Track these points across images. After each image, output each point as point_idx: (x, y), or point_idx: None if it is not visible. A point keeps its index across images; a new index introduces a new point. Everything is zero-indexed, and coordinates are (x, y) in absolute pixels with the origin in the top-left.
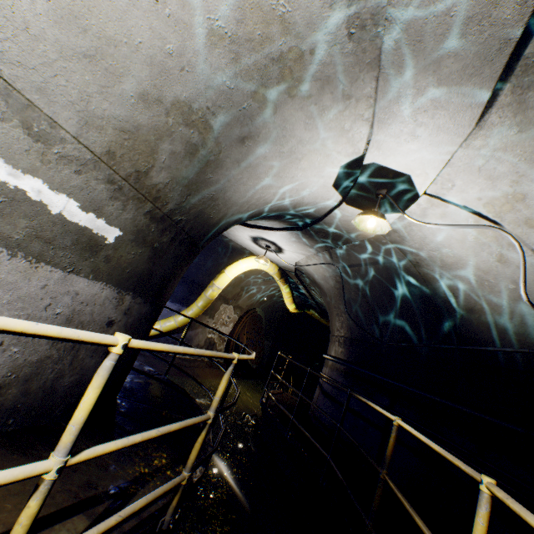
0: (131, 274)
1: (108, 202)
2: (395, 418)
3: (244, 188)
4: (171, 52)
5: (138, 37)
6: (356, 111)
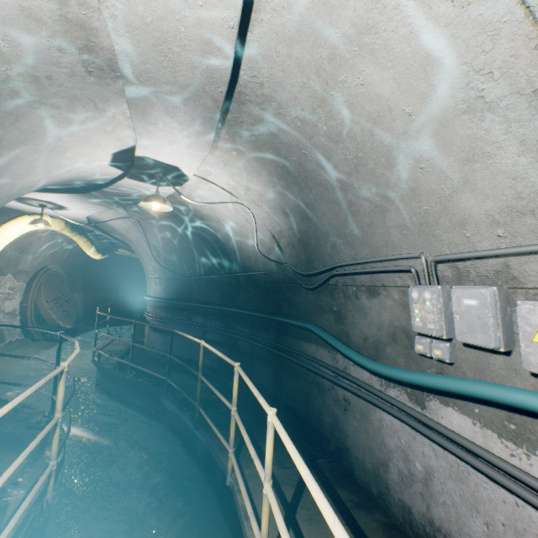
0: None
1: None
2: (201, 342)
3: None
4: None
5: None
6: (116, 120)
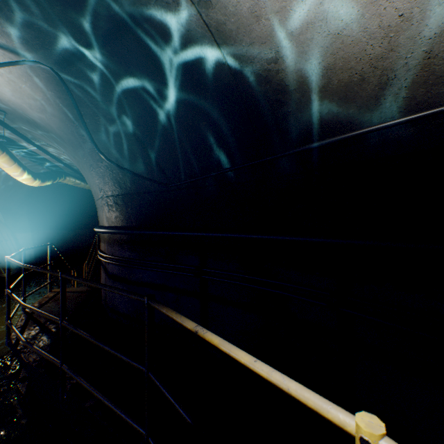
0: None
1: None
2: (368, 439)
3: None
4: None
5: None
6: None
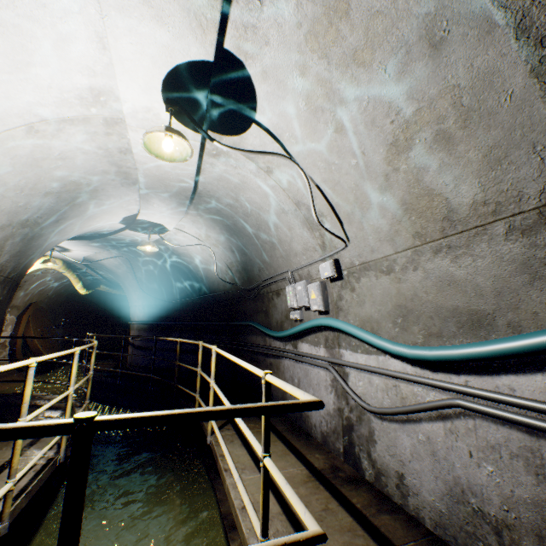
0: None
1: None
2: (178, 339)
3: (55, 240)
4: (22, 205)
5: (4, 207)
6: (130, 202)
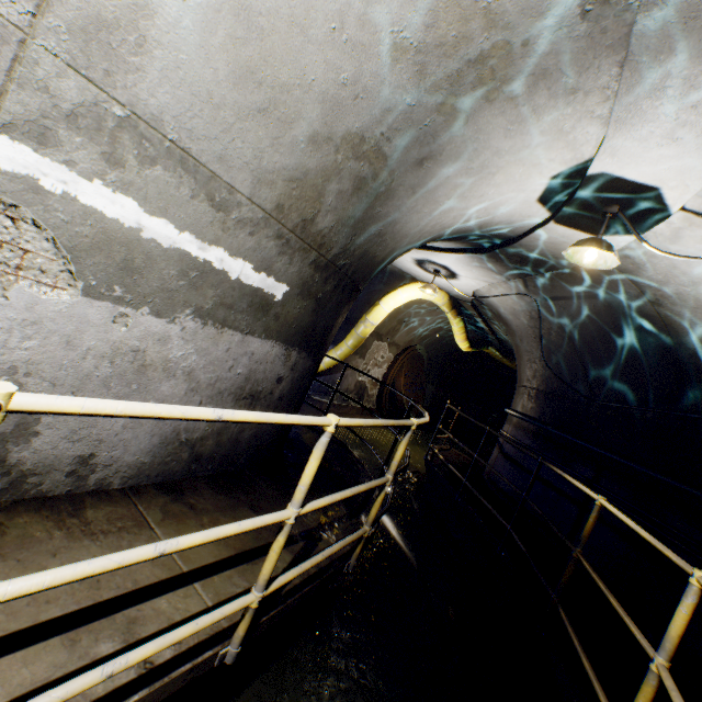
0: (296, 330)
1: (277, 258)
2: (597, 497)
3: (417, 217)
4: (345, 82)
5: (311, 75)
6: (583, 107)
